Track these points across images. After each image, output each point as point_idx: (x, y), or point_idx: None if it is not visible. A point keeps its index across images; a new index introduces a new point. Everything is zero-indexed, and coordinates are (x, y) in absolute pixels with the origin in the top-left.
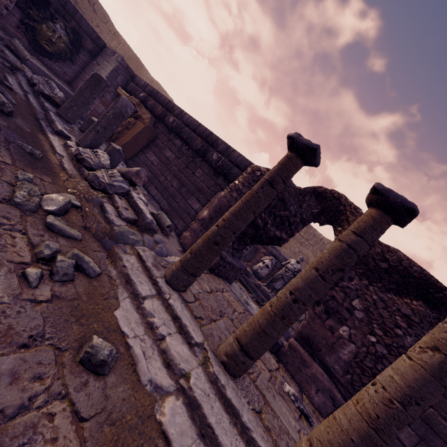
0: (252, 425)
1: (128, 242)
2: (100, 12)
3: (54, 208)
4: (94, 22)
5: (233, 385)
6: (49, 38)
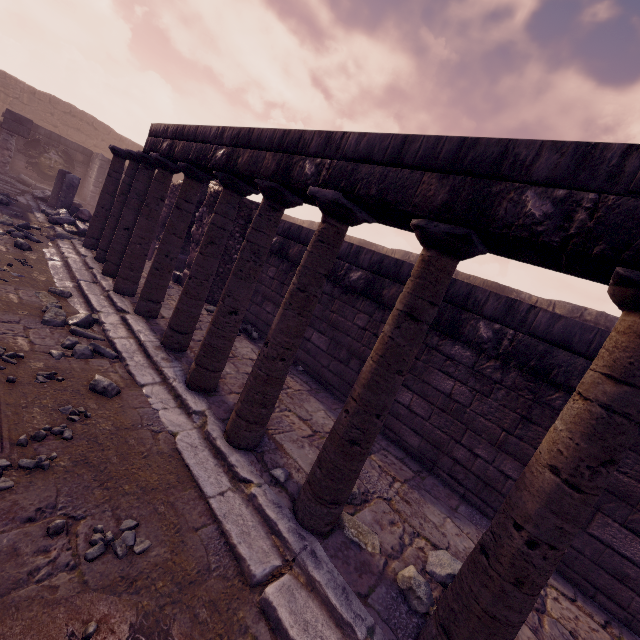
0: (93, 265)
1: (66, 238)
2: (100, 127)
3: (20, 224)
4: (99, 139)
5: (96, 262)
6: (49, 166)
